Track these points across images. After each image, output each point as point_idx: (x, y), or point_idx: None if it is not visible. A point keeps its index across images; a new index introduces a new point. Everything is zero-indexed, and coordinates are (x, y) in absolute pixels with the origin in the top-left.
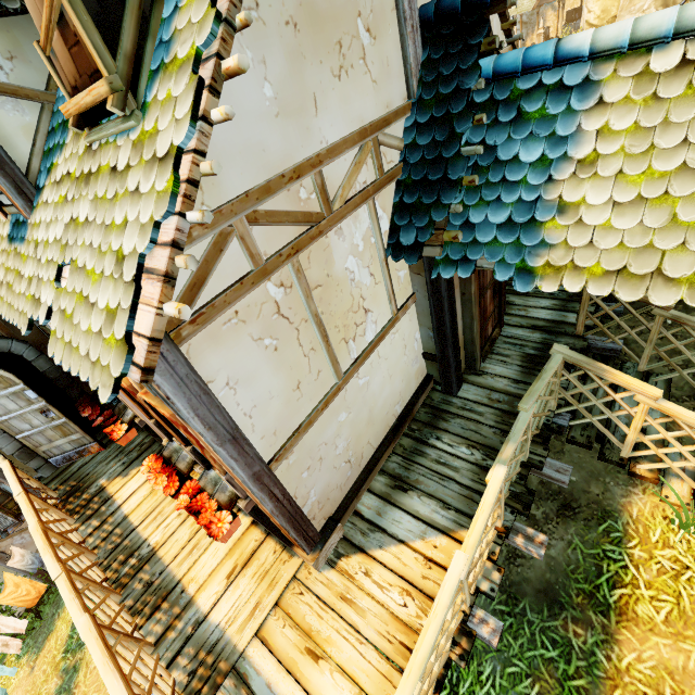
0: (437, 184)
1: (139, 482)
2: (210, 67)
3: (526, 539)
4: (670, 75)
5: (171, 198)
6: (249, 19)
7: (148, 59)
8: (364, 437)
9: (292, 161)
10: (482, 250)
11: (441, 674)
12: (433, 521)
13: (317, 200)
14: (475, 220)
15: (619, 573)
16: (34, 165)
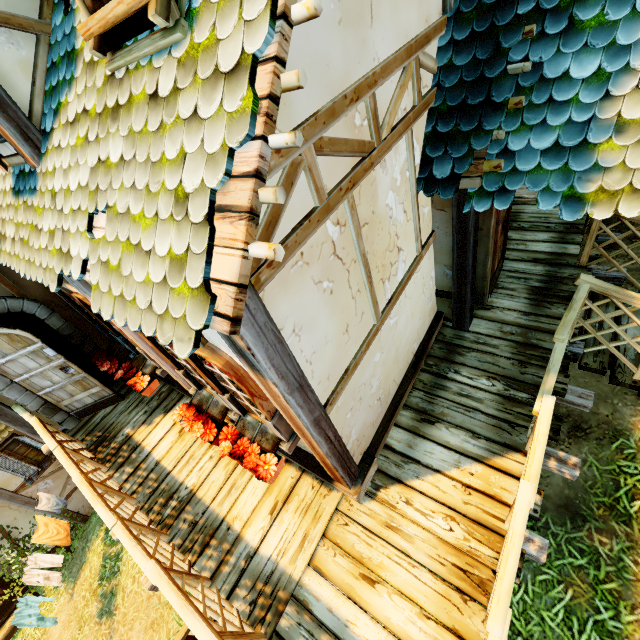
0: (478, 108)
1: (165, 429)
2: None
3: (558, 462)
4: None
5: (250, 118)
6: None
7: None
8: (391, 375)
9: (350, 80)
10: (523, 179)
11: None
12: (465, 450)
13: (368, 127)
14: (514, 148)
15: (637, 486)
16: (36, 107)
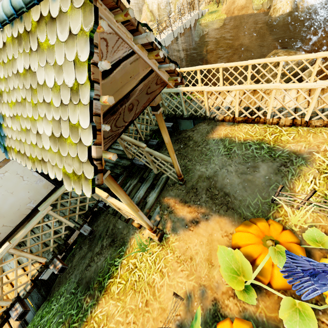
0: None
1: None
2: None
3: (54, 267)
4: (3, 50)
5: None
6: None
7: None
8: None
9: None
10: None
11: None
12: (22, 262)
13: None
14: None
15: (114, 272)
16: None
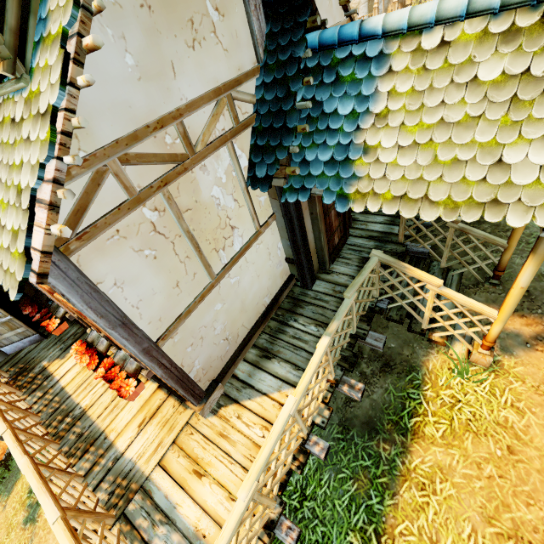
0: (279, 130)
1: (73, 362)
2: (73, 44)
3: (349, 387)
4: (434, 52)
5: (49, 145)
6: (102, 5)
7: (31, 32)
8: (238, 321)
9: (156, 114)
10: (315, 181)
11: (284, 479)
12: (287, 379)
13: (182, 144)
14: (309, 159)
15: (416, 408)
16: None
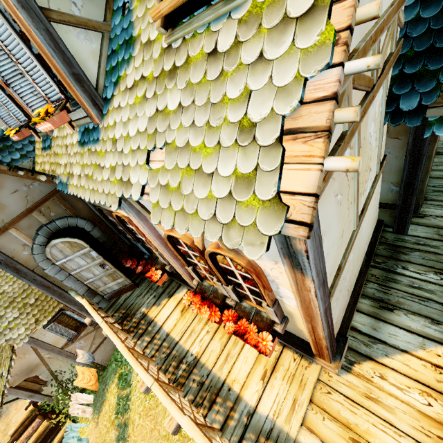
0: None
1: (170, 309)
2: None
3: None
4: None
5: (331, 48)
6: None
7: None
8: (354, 270)
9: (369, 26)
10: None
11: None
12: (428, 334)
13: None
14: None
15: None
16: (100, 83)
